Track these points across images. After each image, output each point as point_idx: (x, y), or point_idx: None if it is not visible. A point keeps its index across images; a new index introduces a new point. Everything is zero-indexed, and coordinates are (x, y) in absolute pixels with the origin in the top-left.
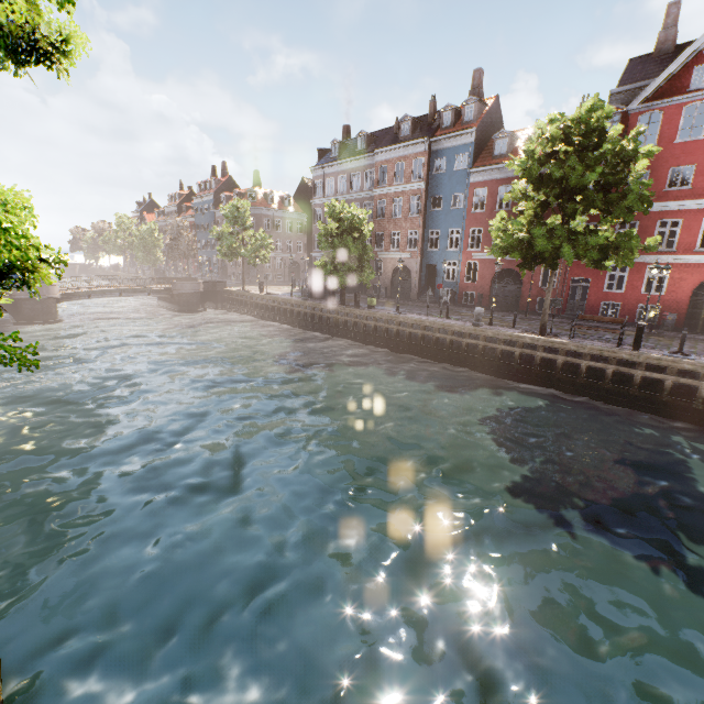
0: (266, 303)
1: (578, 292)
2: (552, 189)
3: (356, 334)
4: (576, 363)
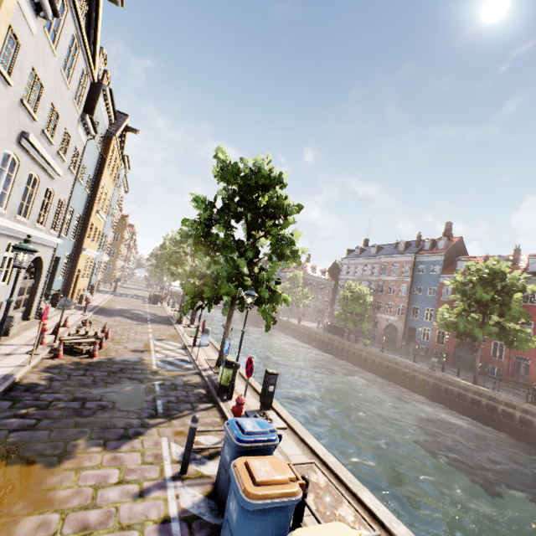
0: (301, 330)
1: (521, 366)
2: (469, 298)
3: (353, 360)
4: (496, 406)
